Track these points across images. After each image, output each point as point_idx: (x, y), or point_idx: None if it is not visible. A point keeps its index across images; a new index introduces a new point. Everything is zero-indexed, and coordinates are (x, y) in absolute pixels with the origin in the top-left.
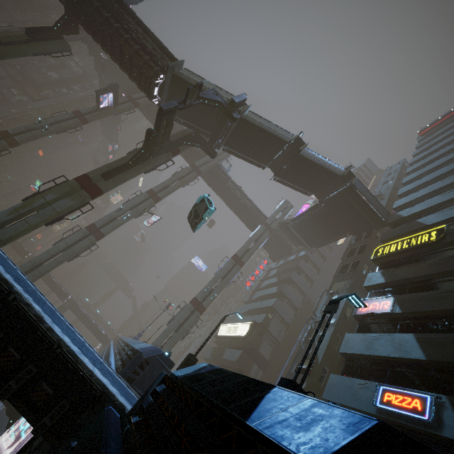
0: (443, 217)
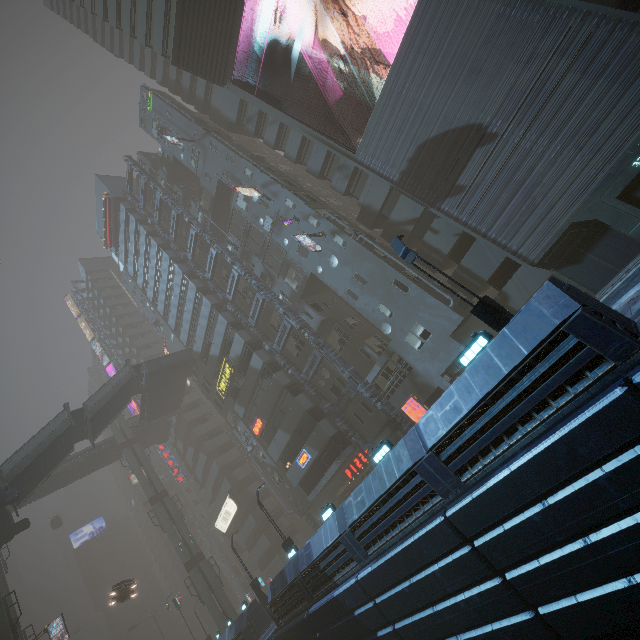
0: (218, 348)
